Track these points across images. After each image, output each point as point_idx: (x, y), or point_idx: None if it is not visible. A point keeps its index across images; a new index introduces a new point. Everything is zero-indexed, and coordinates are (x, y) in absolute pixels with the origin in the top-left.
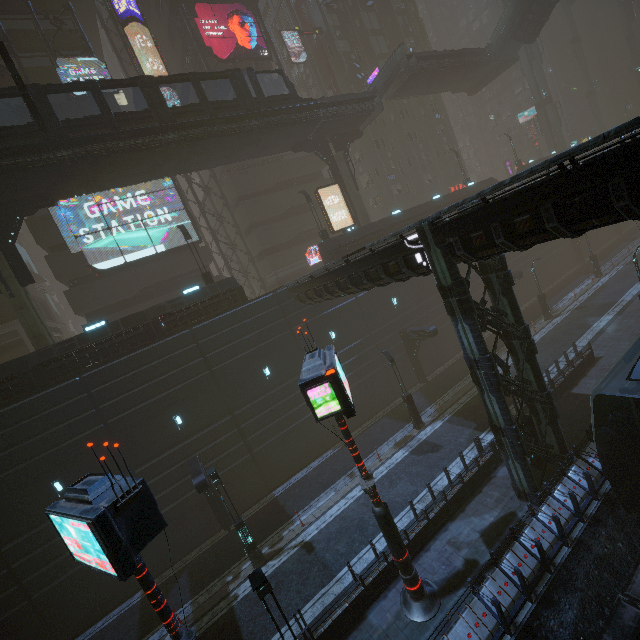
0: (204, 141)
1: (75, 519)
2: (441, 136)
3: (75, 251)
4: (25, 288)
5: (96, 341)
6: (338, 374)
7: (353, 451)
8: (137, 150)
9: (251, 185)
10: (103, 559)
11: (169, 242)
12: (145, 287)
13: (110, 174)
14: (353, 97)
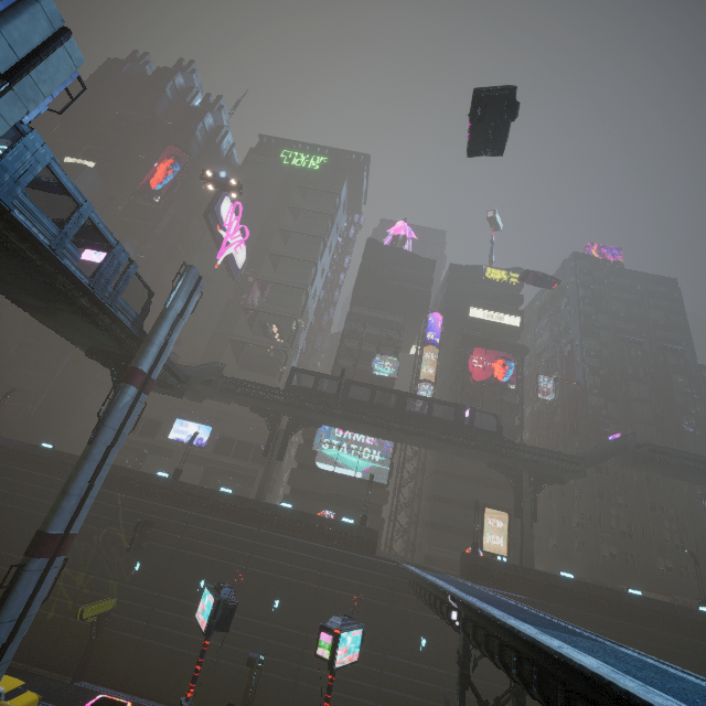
0: (416, 435)
1: (213, 595)
2: (704, 527)
3: (314, 449)
4: (277, 461)
5: (279, 515)
6: (340, 636)
7: (324, 705)
8: (374, 425)
9: (450, 467)
10: (206, 620)
11: (367, 474)
12: (333, 493)
13: (355, 427)
14: (554, 455)
